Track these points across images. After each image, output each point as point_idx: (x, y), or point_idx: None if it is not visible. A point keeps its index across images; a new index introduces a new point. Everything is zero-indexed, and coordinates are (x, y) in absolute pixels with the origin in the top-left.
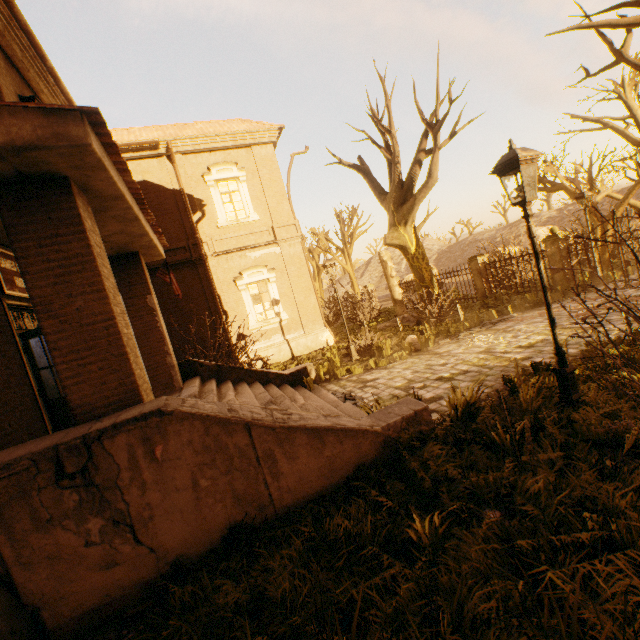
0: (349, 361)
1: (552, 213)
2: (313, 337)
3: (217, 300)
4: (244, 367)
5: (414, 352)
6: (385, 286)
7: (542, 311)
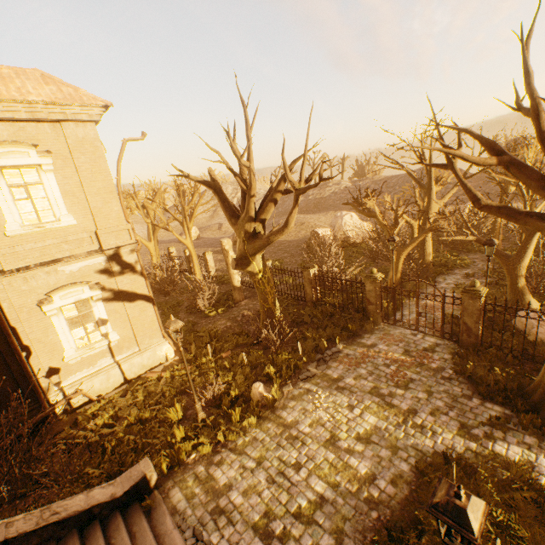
0: (194, 419)
1: (348, 184)
2: (150, 353)
3: (11, 336)
4: (53, 521)
5: (261, 407)
6: (218, 226)
7: (362, 351)
